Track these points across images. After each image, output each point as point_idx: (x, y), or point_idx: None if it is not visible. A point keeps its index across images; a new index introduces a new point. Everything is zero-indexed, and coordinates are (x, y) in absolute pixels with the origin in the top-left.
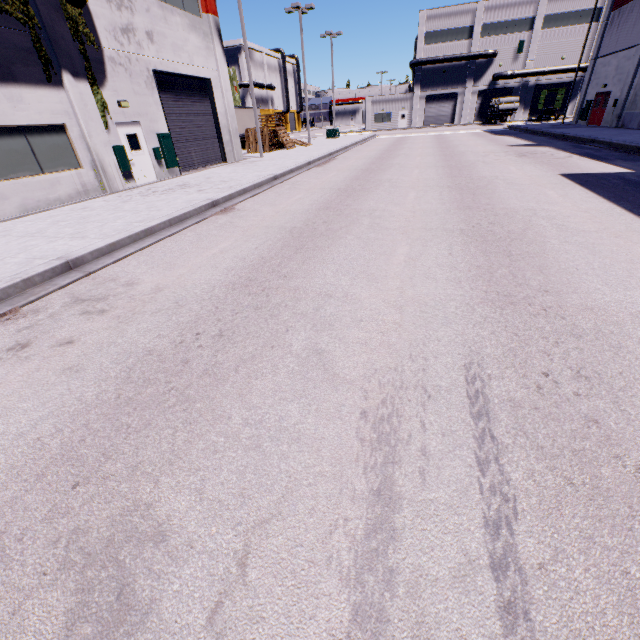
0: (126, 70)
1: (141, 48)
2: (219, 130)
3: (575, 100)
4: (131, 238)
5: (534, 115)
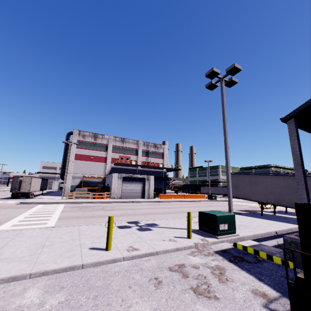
0: None
1: None
2: None
3: None
4: None
5: None
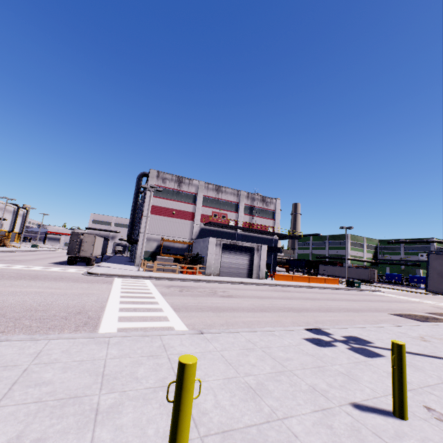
0: None
1: None
2: None
3: None
4: None
5: None
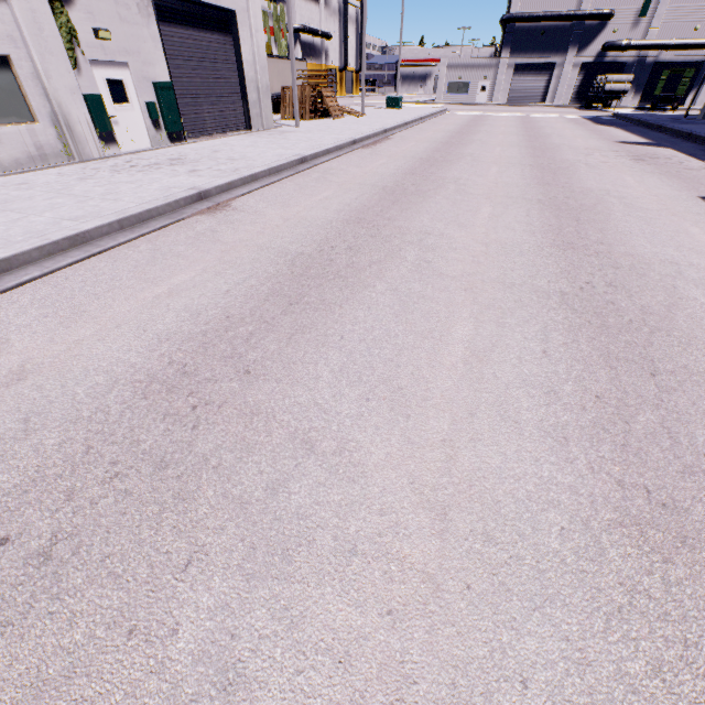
0: None
1: None
2: (244, 85)
3: (701, 87)
4: (43, 250)
5: (646, 102)
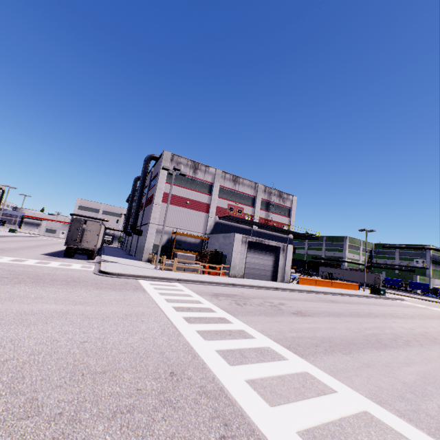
0: None
1: None
2: None
3: None
4: None
5: None
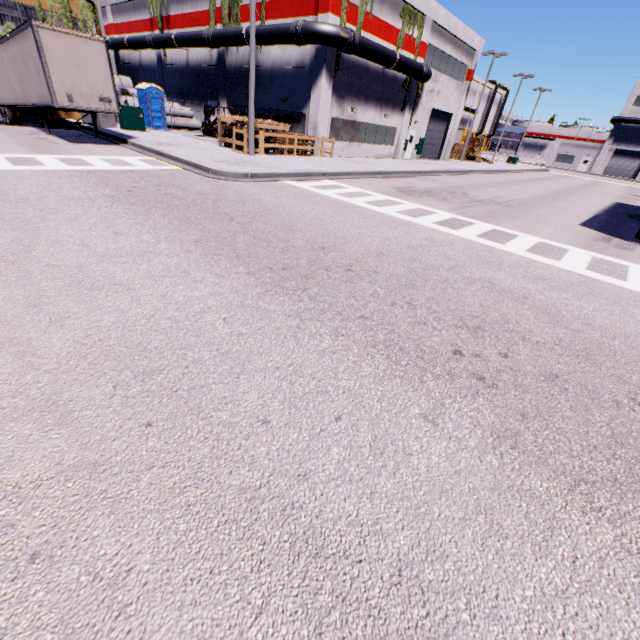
0: (423, 108)
1: (433, 98)
2: (444, 141)
3: None
4: (429, 172)
5: None
